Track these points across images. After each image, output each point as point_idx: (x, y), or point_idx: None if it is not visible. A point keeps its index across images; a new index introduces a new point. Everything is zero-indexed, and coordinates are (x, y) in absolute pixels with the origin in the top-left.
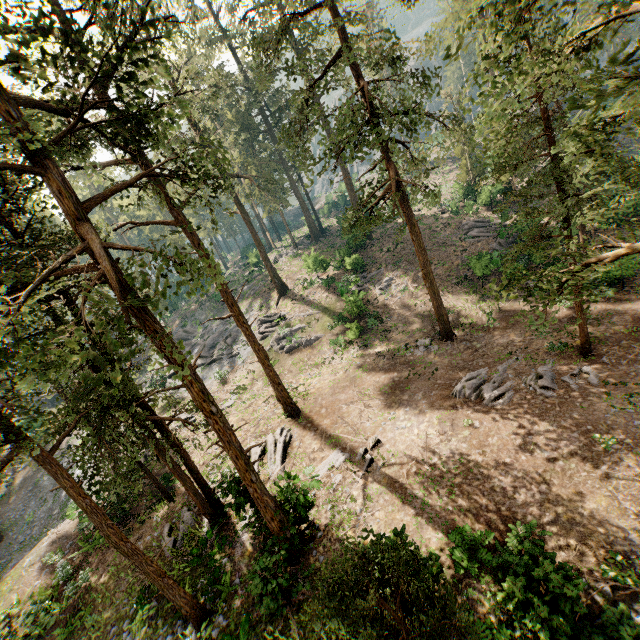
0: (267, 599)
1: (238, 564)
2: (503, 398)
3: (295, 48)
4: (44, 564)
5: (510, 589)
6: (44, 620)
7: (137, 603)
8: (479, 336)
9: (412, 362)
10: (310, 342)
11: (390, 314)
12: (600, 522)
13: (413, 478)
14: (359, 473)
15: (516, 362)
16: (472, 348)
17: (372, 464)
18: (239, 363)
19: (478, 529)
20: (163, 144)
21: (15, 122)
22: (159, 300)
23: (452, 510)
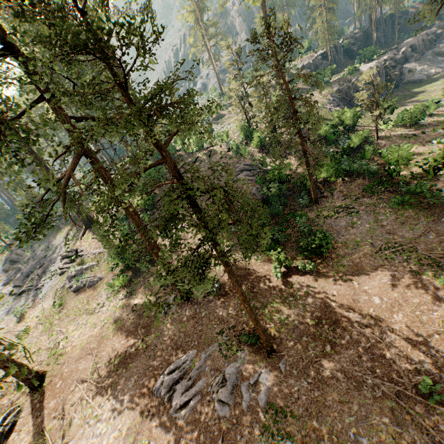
0: None
1: None
2: (187, 407)
3: None
4: None
5: None
6: None
7: None
8: (209, 300)
9: (150, 326)
10: (93, 283)
11: None
12: None
13: None
14: None
15: (219, 348)
16: (197, 317)
17: None
18: (40, 297)
19: None
20: None
21: None
22: None
23: None
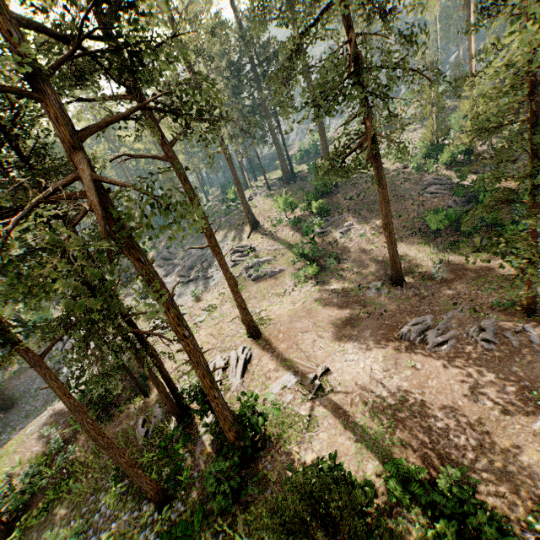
0: (219, 497)
1: (197, 460)
2: (445, 345)
3: (286, 1)
4: (42, 434)
5: (441, 530)
6: (38, 481)
7: (112, 480)
8: (427, 285)
9: (363, 302)
10: (274, 273)
11: (347, 256)
12: (530, 474)
13: (356, 407)
14: (308, 396)
15: (460, 313)
16: (420, 295)
17: (320, 389)
18: (212, 285)
19: (412, 463)
20: (157, 81)
21: (15, 46)
22: (140, 236)
23: (389, 442)
